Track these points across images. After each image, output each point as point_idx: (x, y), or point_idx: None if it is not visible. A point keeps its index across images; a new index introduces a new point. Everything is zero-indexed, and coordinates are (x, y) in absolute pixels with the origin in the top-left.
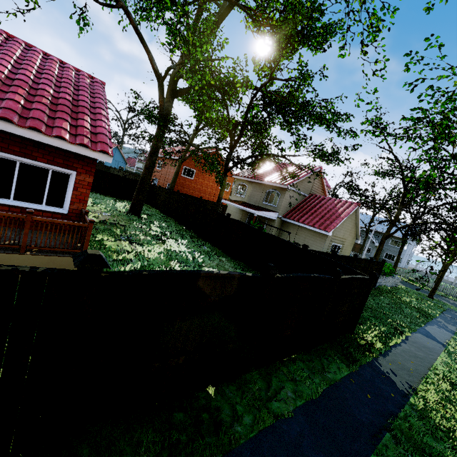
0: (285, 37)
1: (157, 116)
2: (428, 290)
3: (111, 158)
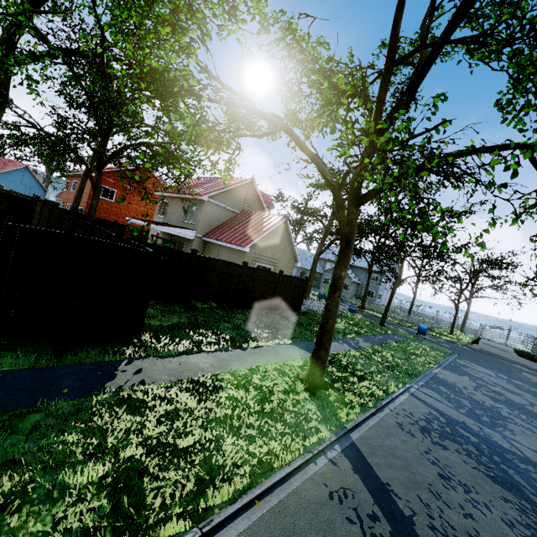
0: None
1: None
2: (392, 322)
3: None
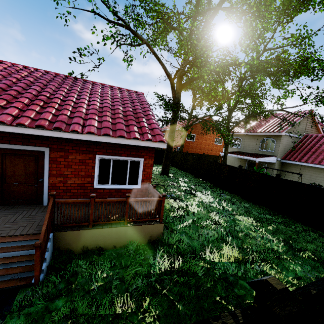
0: (283, 11)
1: (172, 104)
2: None
3: (165, 145)
